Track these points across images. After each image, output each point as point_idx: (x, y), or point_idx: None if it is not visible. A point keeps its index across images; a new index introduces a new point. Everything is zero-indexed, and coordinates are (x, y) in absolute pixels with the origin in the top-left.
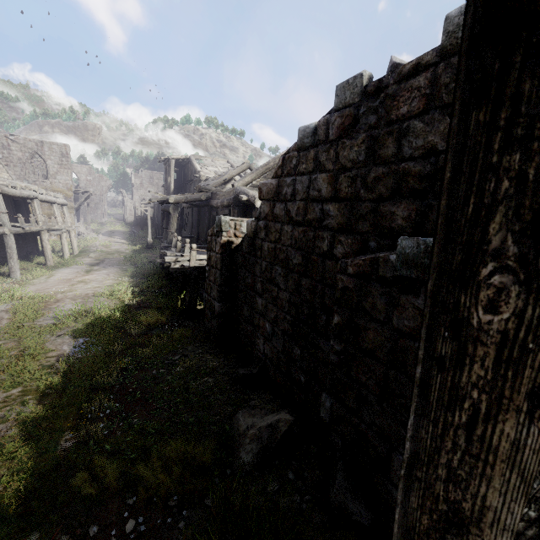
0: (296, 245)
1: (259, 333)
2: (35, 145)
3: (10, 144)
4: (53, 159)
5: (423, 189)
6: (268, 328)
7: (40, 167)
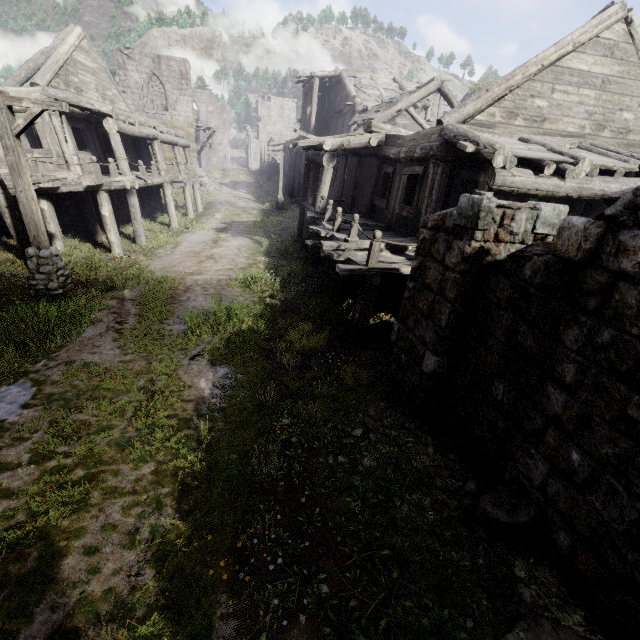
0: None
1: (536, 451)
2: (151, 62)
3: (125, 62)
4: (172, 81)
5: None
6: (578, 462)
7: (159, 94)
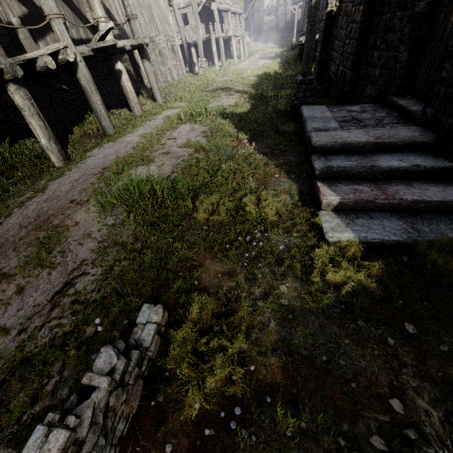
0: None
1: (332, 62)
2: None
3: None
4: None
5: None
6: (336, 56)
7: None
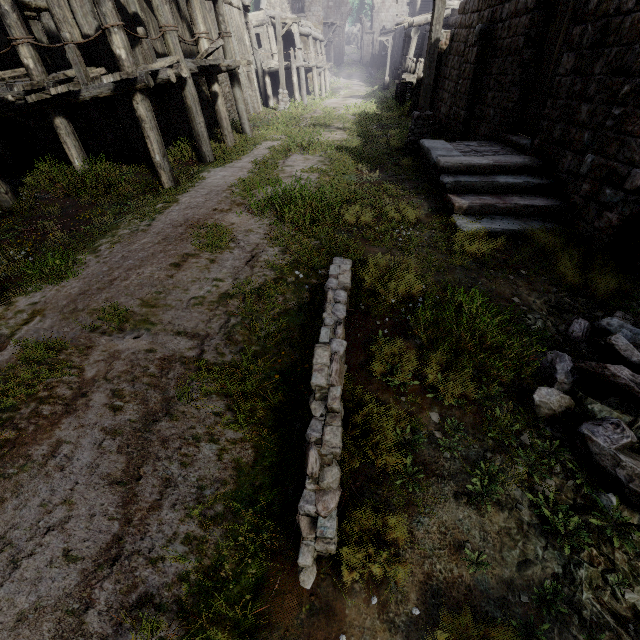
0: (464, 40)
1: (443, 103)
2: None
3: None
4: None
5: (490, 5)
6: (447, 97)
7: None
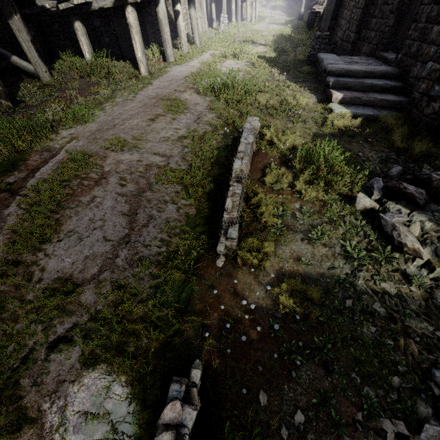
0: None
1: (340, 29)
2: None
3: None
4: None
5: None
6: (343, 23)
7: None
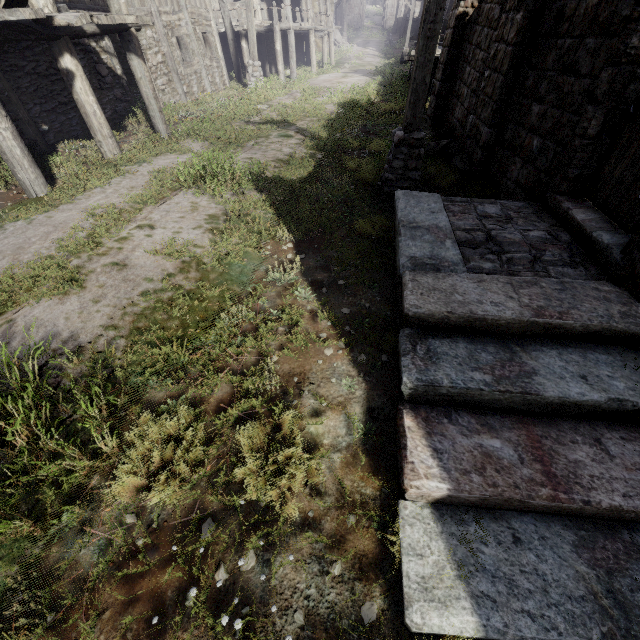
0: None
1: (459, 102)
2: None
3: None
4: None
5: None
6: (465, 93)
7: None
